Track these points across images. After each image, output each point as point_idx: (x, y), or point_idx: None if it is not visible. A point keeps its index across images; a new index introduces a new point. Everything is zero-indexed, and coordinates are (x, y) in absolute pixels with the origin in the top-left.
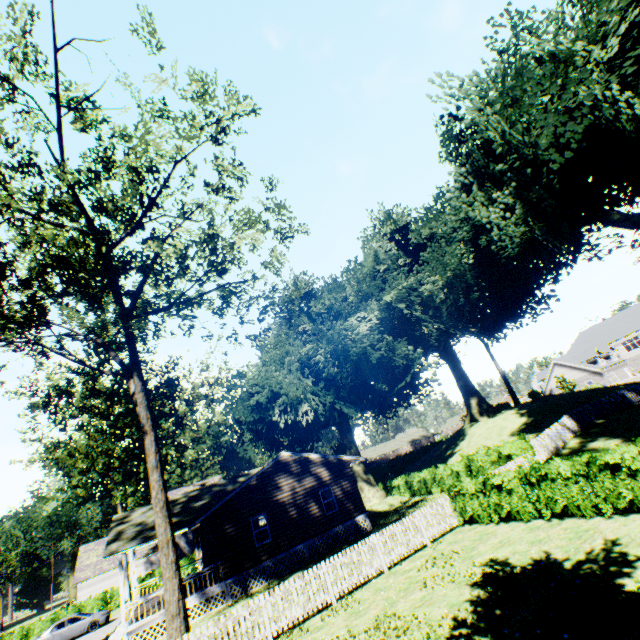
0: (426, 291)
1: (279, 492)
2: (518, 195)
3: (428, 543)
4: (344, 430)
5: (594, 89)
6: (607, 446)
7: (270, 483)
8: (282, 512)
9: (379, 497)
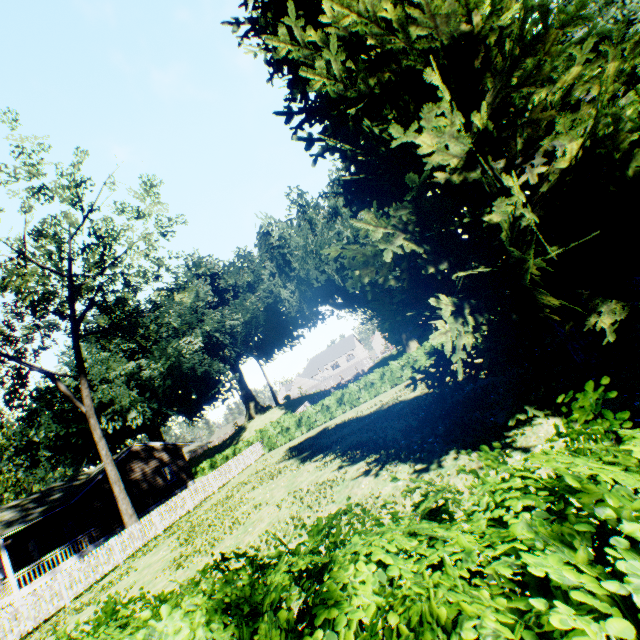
0: (228, 324)
1: (134, 473)
2: (298, 287)
3: (253, 462)
4: (157, 434)
5: (329, 266)
6: None
7: (126, 467)
8: (137, 486)
9: None
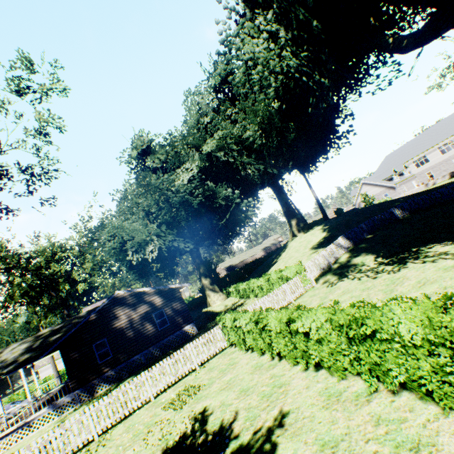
0: (251, 137)
1: (117, 321)
2: (282, 19)
3: (197, 368)
4: (194, 256)
5: None
6: (364, 262)
7: (109, 316)
8: (121, 335)
9: (221, 300)
